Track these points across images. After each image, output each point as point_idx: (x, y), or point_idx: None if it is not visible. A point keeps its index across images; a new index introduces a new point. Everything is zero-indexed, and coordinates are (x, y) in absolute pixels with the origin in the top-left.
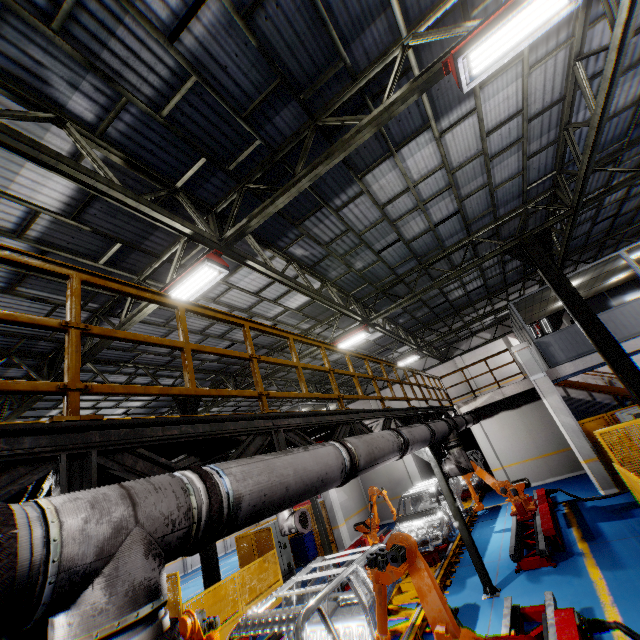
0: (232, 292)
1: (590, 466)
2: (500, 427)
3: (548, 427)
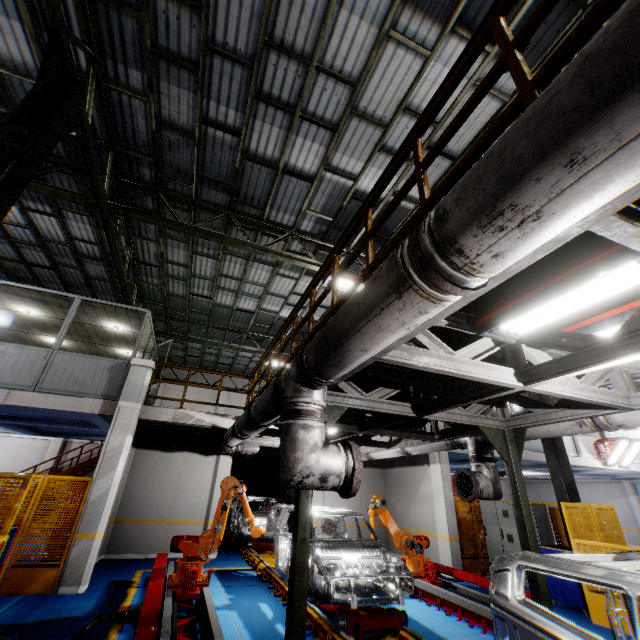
0: (409, 60)
1: (452, 544)
2: None
3: None
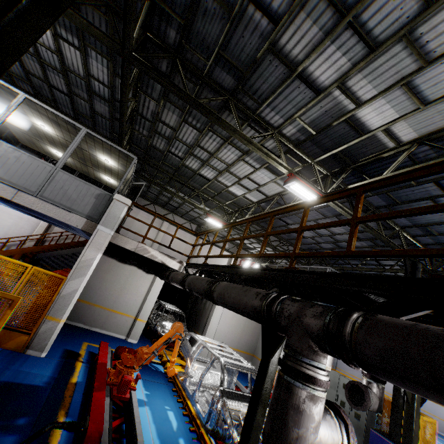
0: None
1: None
2: (232, 316)
3: (253, 335)
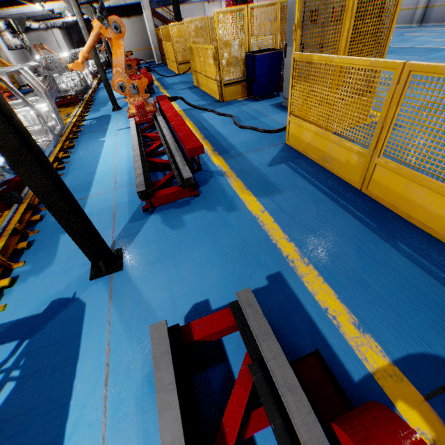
0: None
1: (156, 51)
2: None
3: (142, 34)
